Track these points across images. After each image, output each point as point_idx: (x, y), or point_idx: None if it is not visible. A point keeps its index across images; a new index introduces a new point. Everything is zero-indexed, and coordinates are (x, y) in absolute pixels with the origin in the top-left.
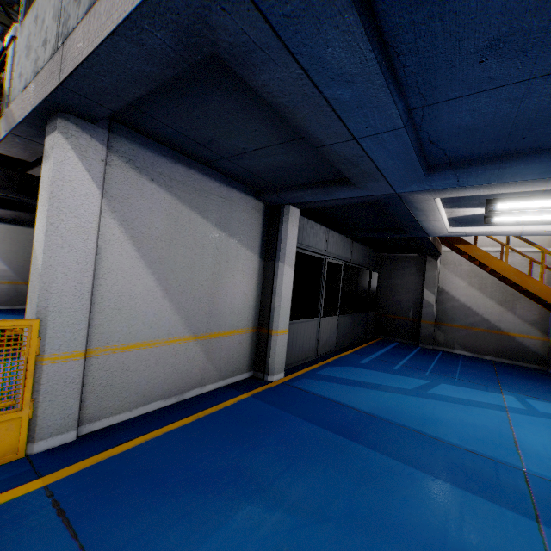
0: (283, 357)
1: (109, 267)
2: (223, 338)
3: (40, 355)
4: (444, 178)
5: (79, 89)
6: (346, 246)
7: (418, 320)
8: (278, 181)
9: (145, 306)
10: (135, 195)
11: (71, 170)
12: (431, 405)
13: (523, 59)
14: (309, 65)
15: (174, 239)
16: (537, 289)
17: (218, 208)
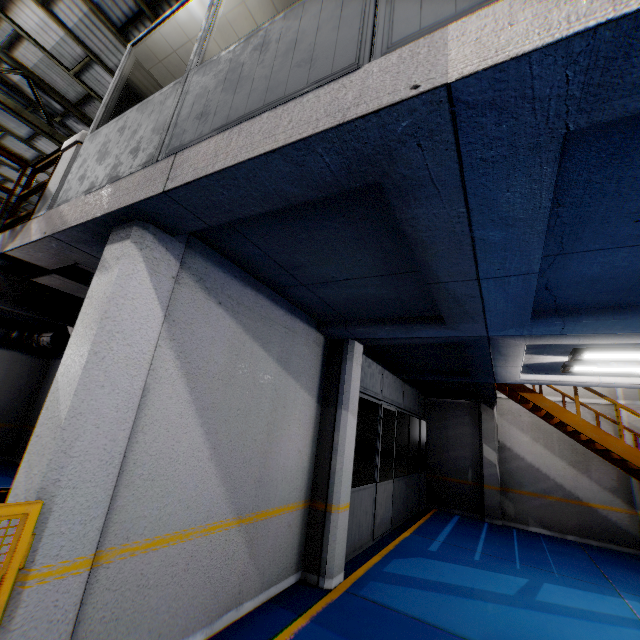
0: (343, 547)
1: (153, 415)
2: (271, 520)
3: (24, 568)
4: (549, 325)
5: (184, 200)
6: (398, 389)
7: (480, 485)
8: (351, 313)
9: (185, 474)
10: (199, 319)
11: (136, 286)
12: (553, 622)
13: None
14: (477, 205)
15: (232, 377)
16: (620, 449)
17: (281, 340)
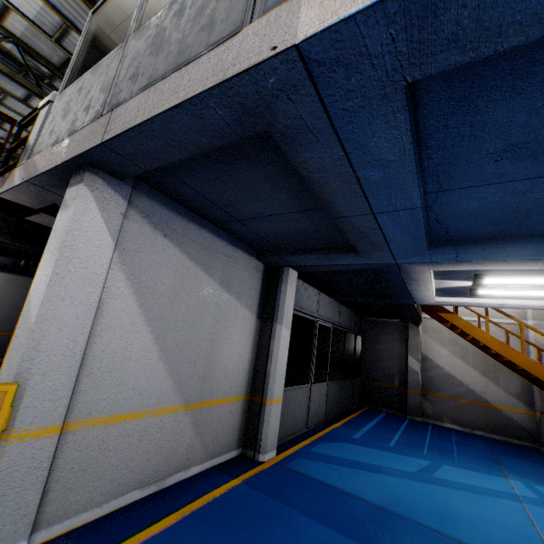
0: (276, 431)
1: (108, 323)
2: (214, 408)
3: (7, 430)
4: (445, 253)
5: (120, 149)
6: (335, 309)
7: (404, 389)
8: (283, 244)
9: (138, 369)
10: (147, 248)
11: (89, 221)
12: (442, 493)
13: (532, 162)
14: (352, 149)
15: (178, 295)
16: (521, 361)
17: (222, 266)
